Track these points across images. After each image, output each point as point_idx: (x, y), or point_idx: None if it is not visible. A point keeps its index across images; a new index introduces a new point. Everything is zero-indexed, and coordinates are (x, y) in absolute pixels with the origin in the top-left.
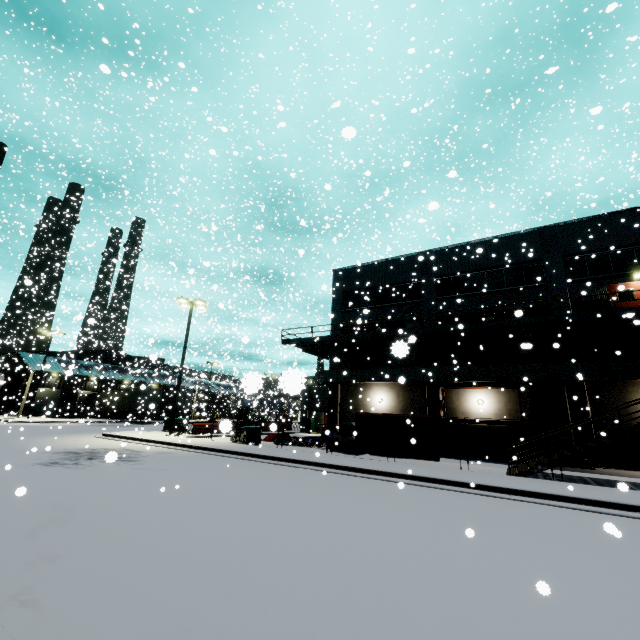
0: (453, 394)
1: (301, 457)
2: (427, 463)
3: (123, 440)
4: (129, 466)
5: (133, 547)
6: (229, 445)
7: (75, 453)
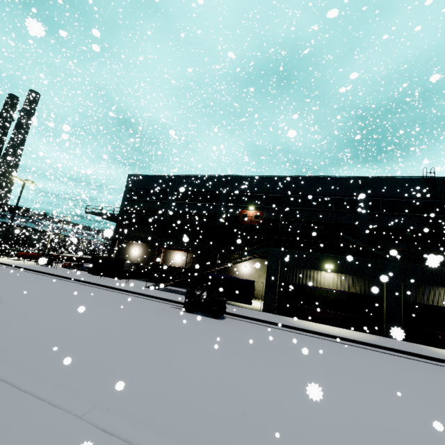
0: (168, 252)
1: (54, 272)
2: (125, 281)
3: None
4: None
5: None
6: (26, 265)
7: None
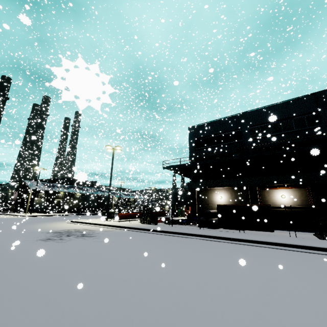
0: (265, 192)
1: (188, 231)
2: (261, 233)
3: (82, 224)
4: (91, 240)
5: (124, 313)
6: (141, 225)
7: (59, 232)
